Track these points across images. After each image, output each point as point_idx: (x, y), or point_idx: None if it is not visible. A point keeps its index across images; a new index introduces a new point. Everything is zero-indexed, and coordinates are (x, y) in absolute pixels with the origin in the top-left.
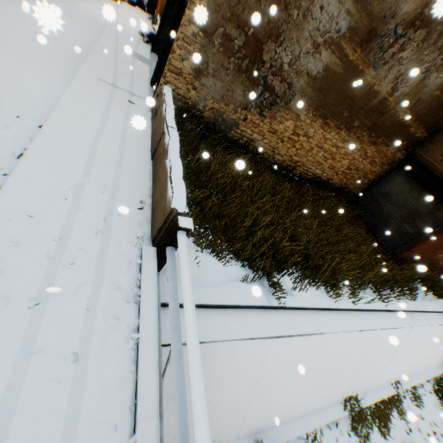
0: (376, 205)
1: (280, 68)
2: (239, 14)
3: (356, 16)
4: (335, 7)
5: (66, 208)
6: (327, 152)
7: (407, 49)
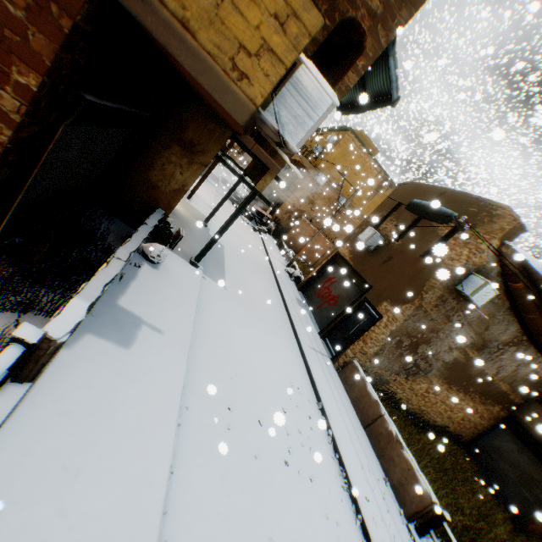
0: (489, 458)
1: (426, 356)
2: (411, 332)
3: (475, 338)
4: (463, 334)
5: (370, 489)
6: (447, 406)
7: (504, 354)
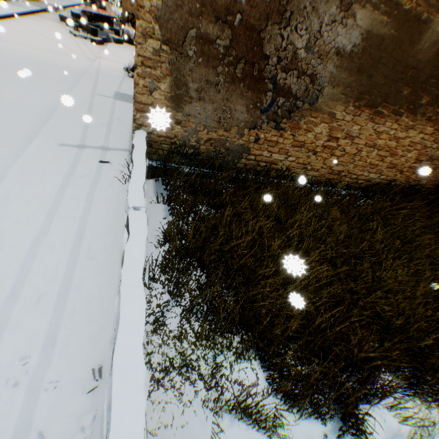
0: None
1: (293, 57)
2: None
3: None
4: None
5: None
6: (382, 149)
7: None
